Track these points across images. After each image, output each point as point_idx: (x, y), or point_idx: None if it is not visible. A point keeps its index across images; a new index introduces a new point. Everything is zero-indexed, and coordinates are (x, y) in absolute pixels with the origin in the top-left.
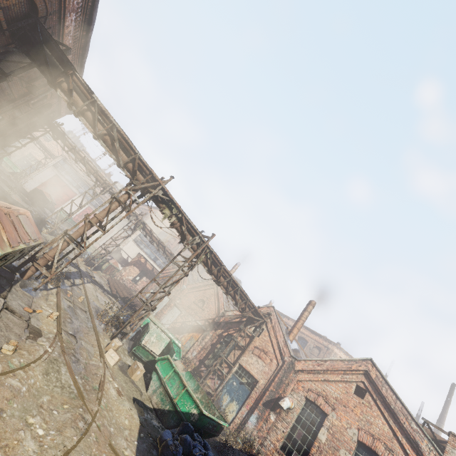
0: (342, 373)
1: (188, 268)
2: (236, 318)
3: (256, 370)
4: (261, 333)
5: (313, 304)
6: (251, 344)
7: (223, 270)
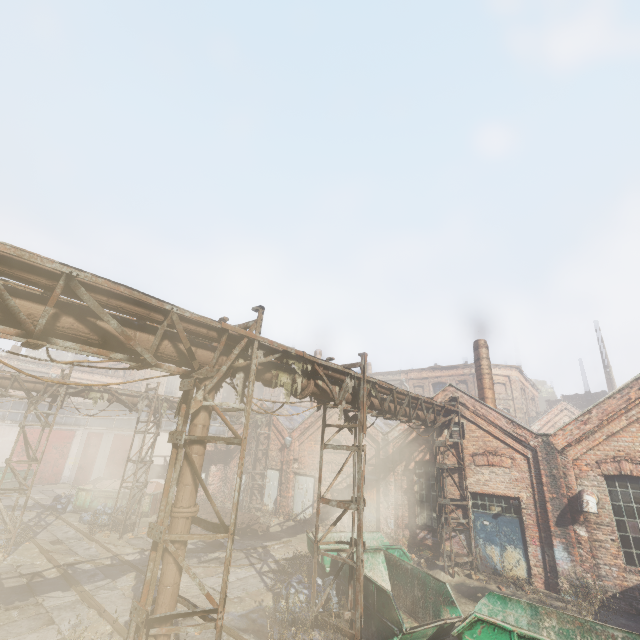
0: (623, 413)
1: (355, 436)
2: (410, 433)
3: (502, 484)
4: (465, 431)
5: (484, 344)
6: (463, 455)
7: (395, 395)
